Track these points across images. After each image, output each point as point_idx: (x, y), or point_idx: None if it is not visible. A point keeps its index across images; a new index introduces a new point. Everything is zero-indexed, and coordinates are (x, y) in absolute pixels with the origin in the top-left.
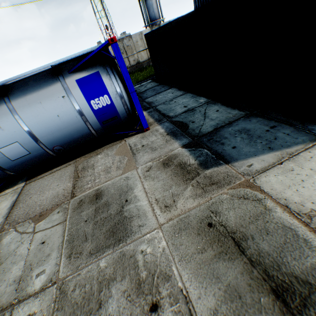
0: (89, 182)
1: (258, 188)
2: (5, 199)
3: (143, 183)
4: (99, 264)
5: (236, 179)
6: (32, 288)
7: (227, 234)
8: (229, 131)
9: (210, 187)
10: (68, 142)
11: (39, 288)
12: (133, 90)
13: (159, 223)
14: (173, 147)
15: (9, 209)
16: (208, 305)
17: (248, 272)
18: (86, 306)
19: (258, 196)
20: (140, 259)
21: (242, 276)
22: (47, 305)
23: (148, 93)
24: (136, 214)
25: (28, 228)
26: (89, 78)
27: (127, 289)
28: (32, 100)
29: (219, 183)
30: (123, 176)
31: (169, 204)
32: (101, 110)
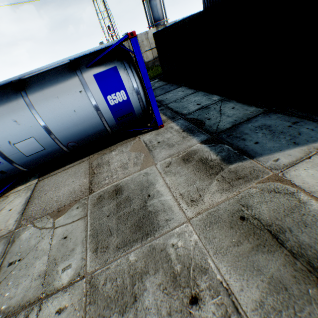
0: (106, 178)
1: (288, 182)
2: (18, 196)
3: (165, 178)
4: (129, 258)
5: (264, 173)
6: (60, 282)
7: (262, 227)
8: (249, 127)
9: (237, 181)
10: (83, 139)
11: (66, 282)
12: (149, 85)
13: (187, 217)
14: (191, 143)
15: (23, 205)
16: (252, 297)
17: (290, 264)
18: (120, 300)
19: (290, 189)
20: (172, 252)
21: (284, 268)
22: (78, 299)
23: (157, 91)
24: (161, 209)
25: (47, 224)
26: (106, 73)
27: (162, 282)
28: (49, 94)
29: (246, 178)
30: (141, 171)
31: (195, 198)
32: (117, 106)
